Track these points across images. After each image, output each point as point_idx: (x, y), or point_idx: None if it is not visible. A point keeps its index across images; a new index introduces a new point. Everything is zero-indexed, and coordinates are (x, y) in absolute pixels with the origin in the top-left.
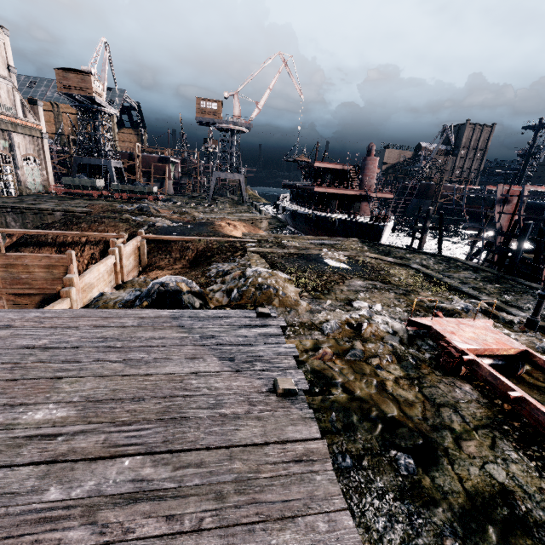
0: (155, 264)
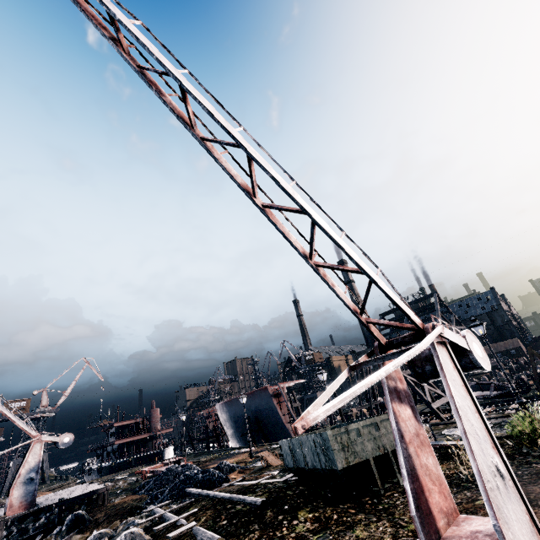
0: None
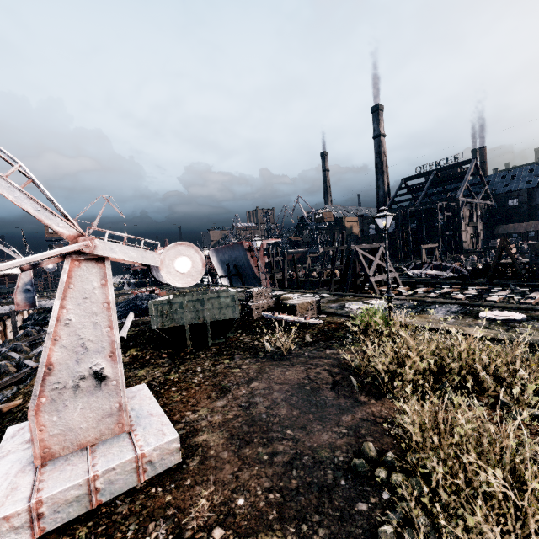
0: None
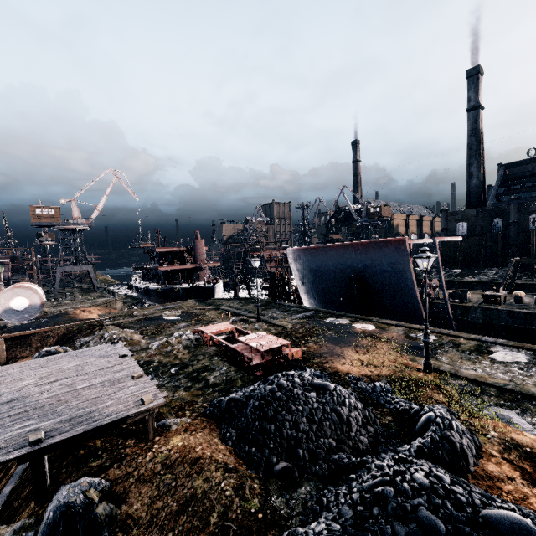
0: (17, 356)
